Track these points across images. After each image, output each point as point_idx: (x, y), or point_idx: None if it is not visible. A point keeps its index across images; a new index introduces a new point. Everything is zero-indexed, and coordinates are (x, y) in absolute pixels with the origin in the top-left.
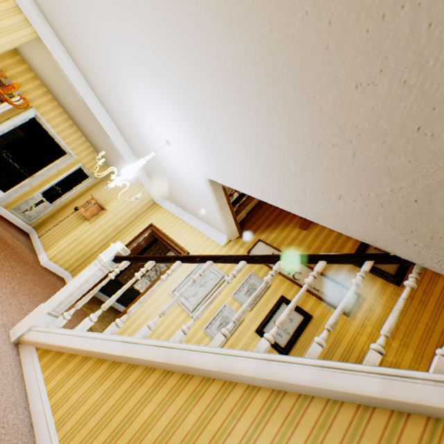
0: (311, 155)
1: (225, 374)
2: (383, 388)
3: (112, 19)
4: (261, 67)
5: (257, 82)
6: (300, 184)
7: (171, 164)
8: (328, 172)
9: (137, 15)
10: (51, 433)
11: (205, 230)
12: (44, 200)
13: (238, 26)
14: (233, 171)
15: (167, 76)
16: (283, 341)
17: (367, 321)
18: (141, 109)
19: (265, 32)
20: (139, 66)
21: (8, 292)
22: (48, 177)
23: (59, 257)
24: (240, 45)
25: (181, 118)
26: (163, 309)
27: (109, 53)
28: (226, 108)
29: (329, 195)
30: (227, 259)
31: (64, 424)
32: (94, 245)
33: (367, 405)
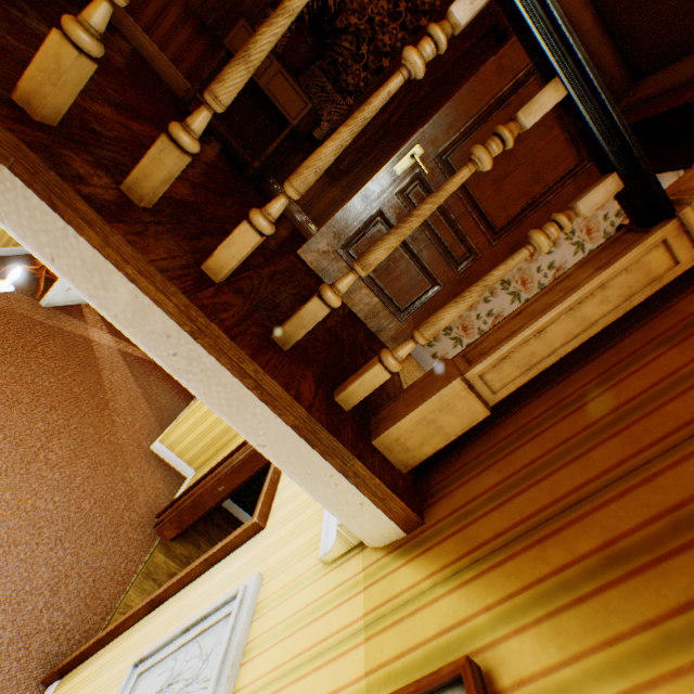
0: None
1: None
2: None
3: None
4: None
5: None
6: None
7: None
8: None
9: None
10: None
11: None
12: None
13: None
14: None
15: None
16: None
17: None
18: None
19: None
20: None
21: None
22: None
23: (173, 439)
24: None
25: None
26: None
27: None
28: None
29: None
30: None
31: None
32: (226, 428)
33: None
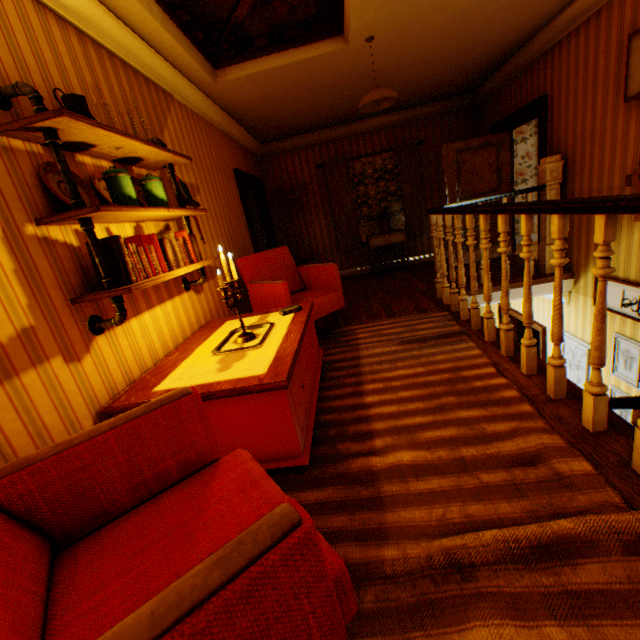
0: None
1: None
2: None
3: None
4: None
5: None
6: None
7: None
8: None
9: None
10: None
11: None
12: None
13: None
14: None
15: None
16: None
17: None
18: None
19: None
20: None
21: None
22: None
23: None
24: None
25: None
26: None
27: None
28: None
29: None
30: None
31: None
32: None
33: None
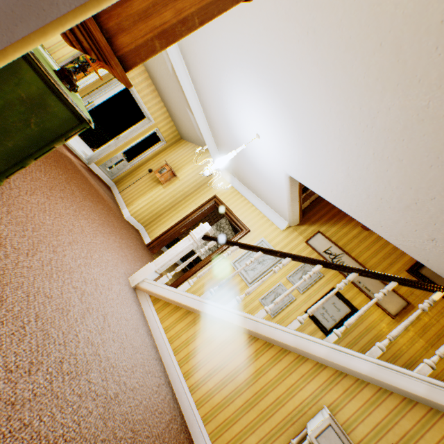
0: (419, 202)
1: (300, 350)
2: (428, 392)
3: (244, 27)
4: (400, 125)
5: (390, 133)
6: (394, 216)
7: (252, 152)
8: (430, 219)
9: (277, 36)
10: (171, 355)
11: (266, 212)
12: (124, 159)
13: (391, 89)
14: (323, 182)
15: (286, 91)
16: (328, 325)
17: (410, 327)
18: (240, 102)
19: (420, 105)
20: (256, 71)
21: (118, 245)
22: (129, 139)
23: (138, 213)
24: (386, 102)
25: (285, 125)
26: (248, 289)
27: (224, 49)
28: (342, 138)
29: (422, 235)
30: (305, 260)
31: (179, 352)
32: (164, 207)
33: (411, 399)
